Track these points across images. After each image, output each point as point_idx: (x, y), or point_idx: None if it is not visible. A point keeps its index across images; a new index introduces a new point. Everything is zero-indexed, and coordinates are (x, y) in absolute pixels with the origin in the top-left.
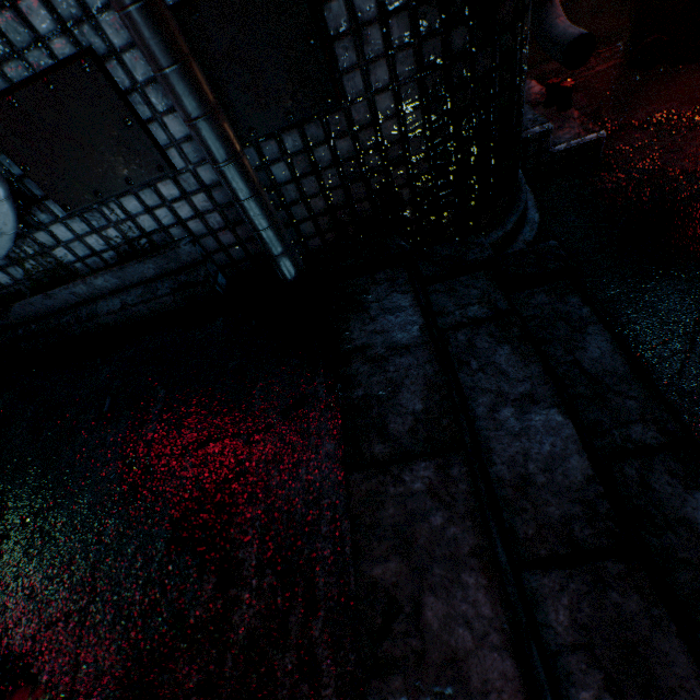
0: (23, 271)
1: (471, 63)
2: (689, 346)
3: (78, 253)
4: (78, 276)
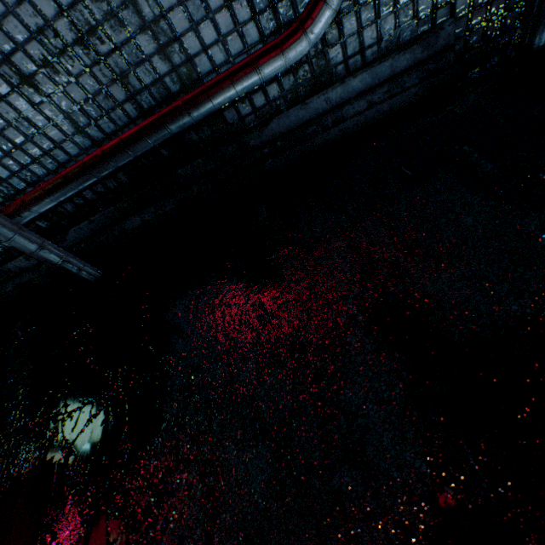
0: (292, 81)
1: None
2: None
3: (347, 51)
4: (333, 81)
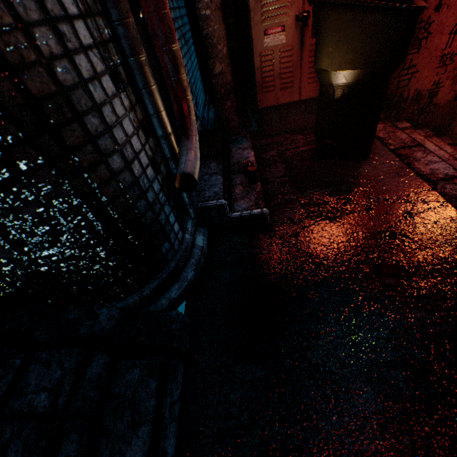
0: None
1: (15, 211)
2: (231, 452)
3: None
4: None
